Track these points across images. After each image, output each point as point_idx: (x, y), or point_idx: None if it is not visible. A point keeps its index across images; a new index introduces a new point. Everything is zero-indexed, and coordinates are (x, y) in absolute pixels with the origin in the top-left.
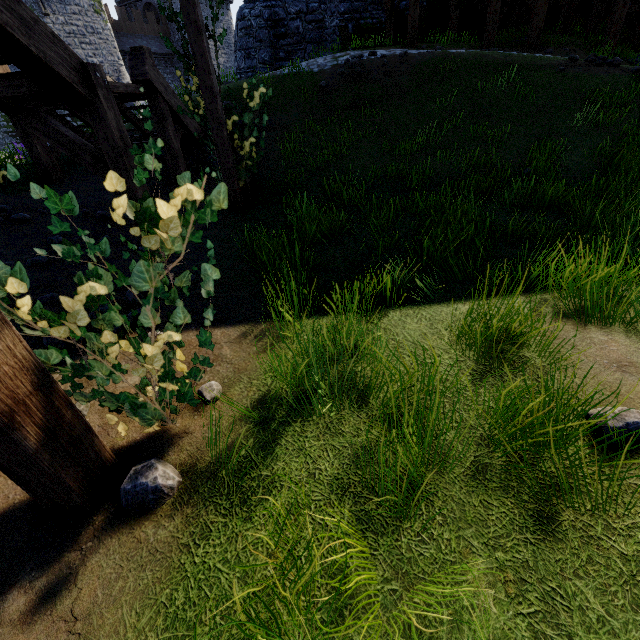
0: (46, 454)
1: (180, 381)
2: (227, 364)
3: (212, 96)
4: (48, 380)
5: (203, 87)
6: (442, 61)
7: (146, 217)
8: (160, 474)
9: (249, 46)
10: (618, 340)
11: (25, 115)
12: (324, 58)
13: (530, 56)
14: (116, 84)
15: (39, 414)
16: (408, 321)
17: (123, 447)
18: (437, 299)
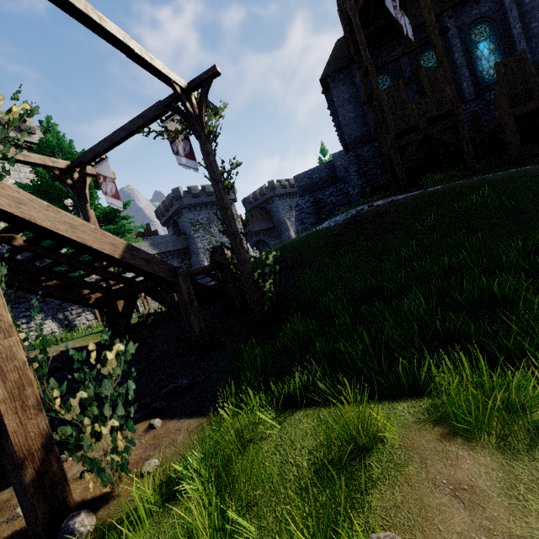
0: (32, 488)
1: (121, 454)
2: (173, 447)
3: (242, 264)
4: (51, 443)
5: (238, 260)
6: (422, 198)
7: (107, 358)
8: (79, 520)
9: (302, 218)
10: (476, 457)
11: (152, 293)
12: (341, 215)
13: (505, 173)
14: (197, 268)
15: (38, 462)
16: (303, 420)
17: (87, 500)
18: (339, 401)
